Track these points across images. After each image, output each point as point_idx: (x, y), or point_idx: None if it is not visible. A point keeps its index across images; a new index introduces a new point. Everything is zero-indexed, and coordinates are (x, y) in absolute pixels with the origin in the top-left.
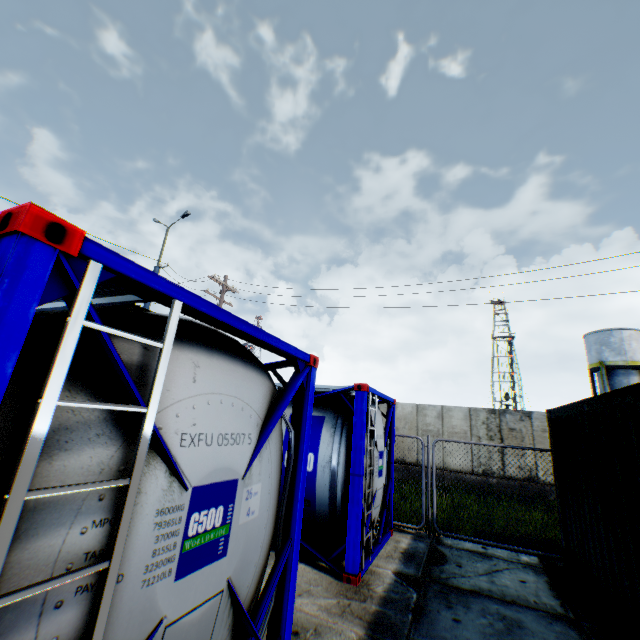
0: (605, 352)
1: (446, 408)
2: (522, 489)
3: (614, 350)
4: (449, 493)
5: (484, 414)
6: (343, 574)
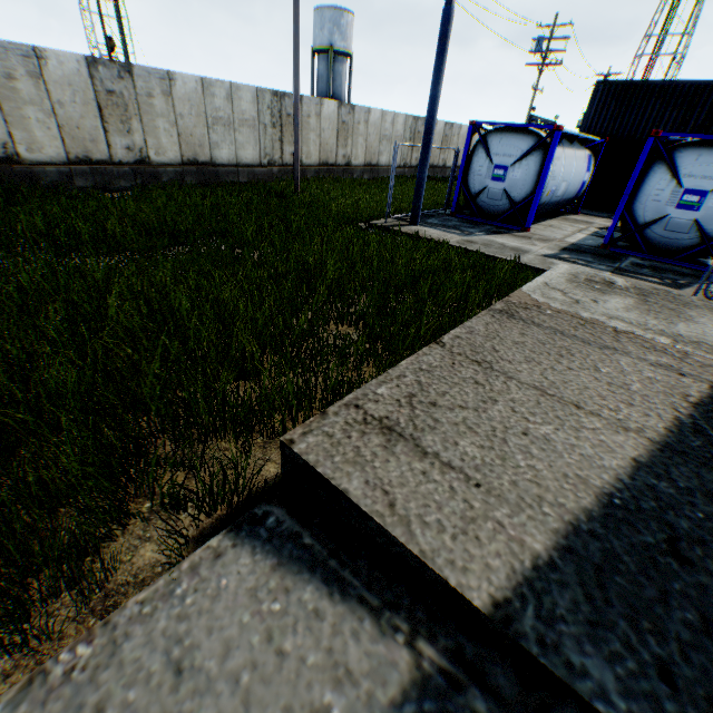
0: (337, 36)
1: (397, 115)
2: (415, 173)
3: (343, 36)
4: (430, 183)
5: (411, 121)
6: (578, 213)
